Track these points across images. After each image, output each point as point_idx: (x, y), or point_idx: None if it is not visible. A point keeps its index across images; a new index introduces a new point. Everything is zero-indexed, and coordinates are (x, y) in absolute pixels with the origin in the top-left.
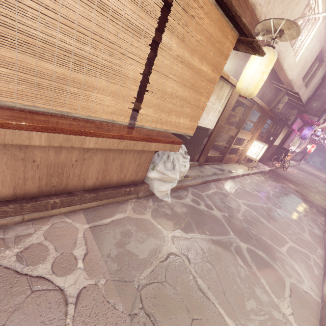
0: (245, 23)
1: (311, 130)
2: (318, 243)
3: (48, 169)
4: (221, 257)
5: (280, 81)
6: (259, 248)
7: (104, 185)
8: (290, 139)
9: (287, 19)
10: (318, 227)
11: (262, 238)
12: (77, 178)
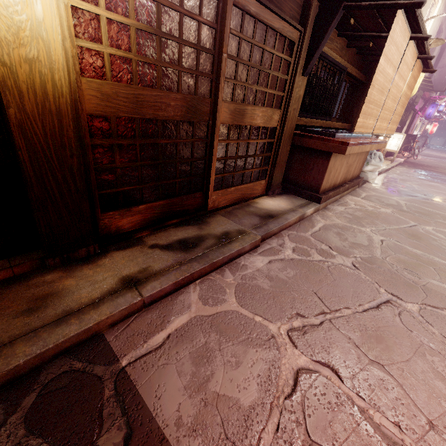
0: (431, 64)
1: (436, 107)
2: None
3: (348, 168)
4: (429, 203)
5: None
6: (443, 199)
7: (351, 178)
8: (413, 123)
9: (436, 38)
10: None
11: (441, 196)
12: (349, 173)
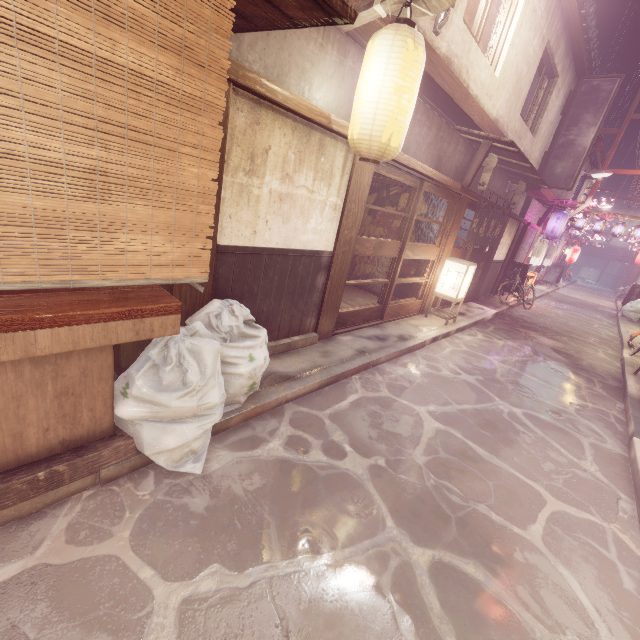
0: None
1: (563, 219)
2: (618, 481)
3: None
4: (345, 633)
5: (473, 124)
6: (466, 551)
7: None
8: (527, 243)
9: None
10: (613, 433)
11: (475, 510)
12: None
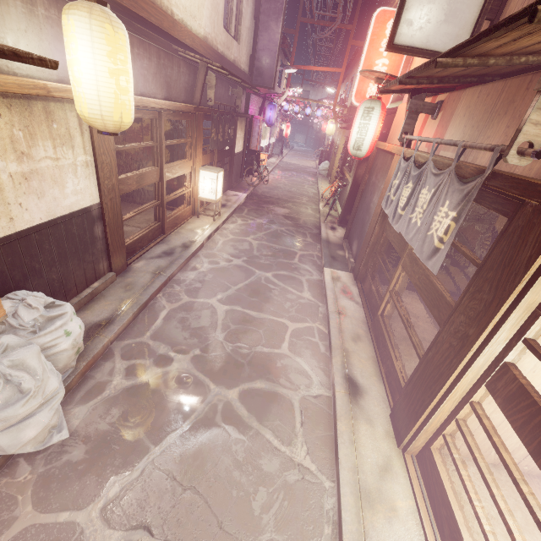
0: None
1: (274, 110)
2: (319, 297)
3: None
4: (205, 456)
5: (187, 46)
6: (255, 377)
7: None
8: (255, 131)
9: None
10: (316, 267)
11: (256, 352)
12: None
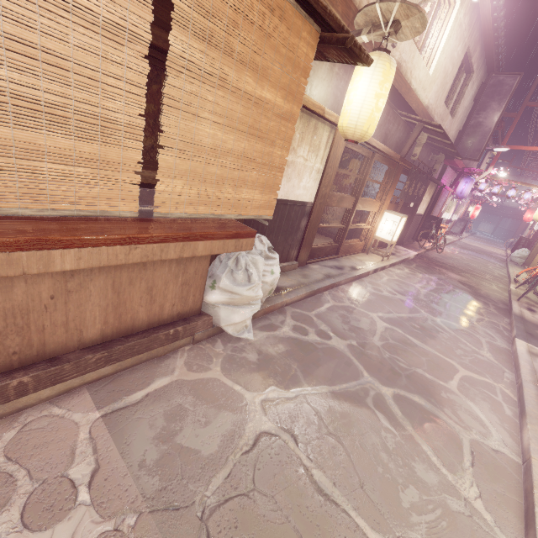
0: (325, 5)
1: (470, 183)
2: (504, 363)
3: None
4: (352, 420)
5: (411, 110)
6: (413, 390)
7: (122, 331)
8: (441, 201)
9: None
10: (502, 336)
11: (416, 371)
12: (63, 328)
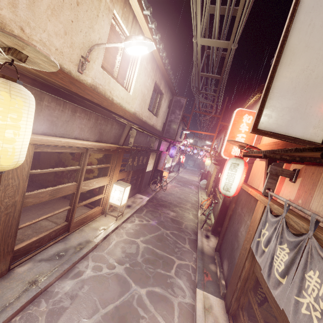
0: None
1: (175, 149)
2: None
3: None
4: None
5: (121, 115)
6: None
7: None
8: (163, 159)
9: None
10: (190, 284)
11: None
12: None
